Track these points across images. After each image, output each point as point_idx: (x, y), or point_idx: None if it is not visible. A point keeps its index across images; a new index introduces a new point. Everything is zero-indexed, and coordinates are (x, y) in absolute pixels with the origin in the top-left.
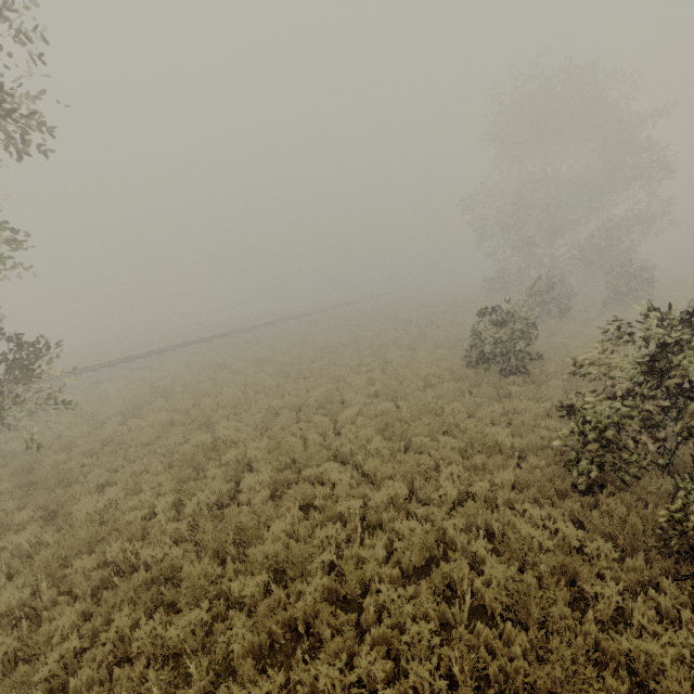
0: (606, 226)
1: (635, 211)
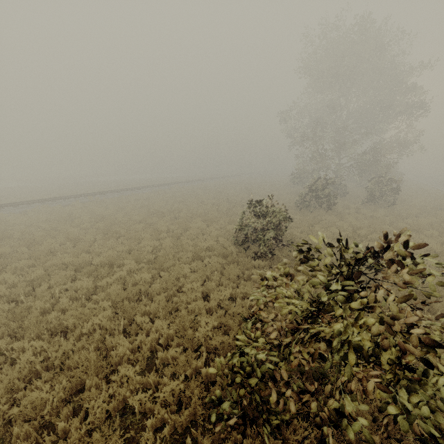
0: (376, 146)
1: (398, 138)
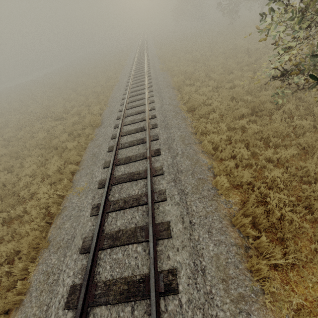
0: None
1: None
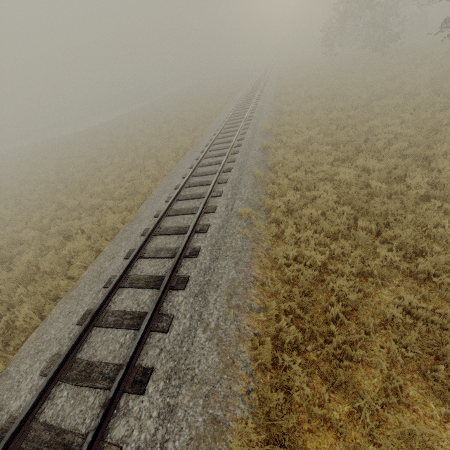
0: None
1: None
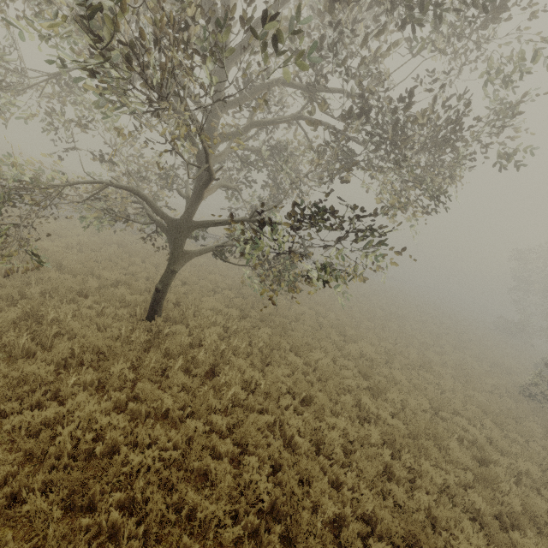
0: None
1: None
